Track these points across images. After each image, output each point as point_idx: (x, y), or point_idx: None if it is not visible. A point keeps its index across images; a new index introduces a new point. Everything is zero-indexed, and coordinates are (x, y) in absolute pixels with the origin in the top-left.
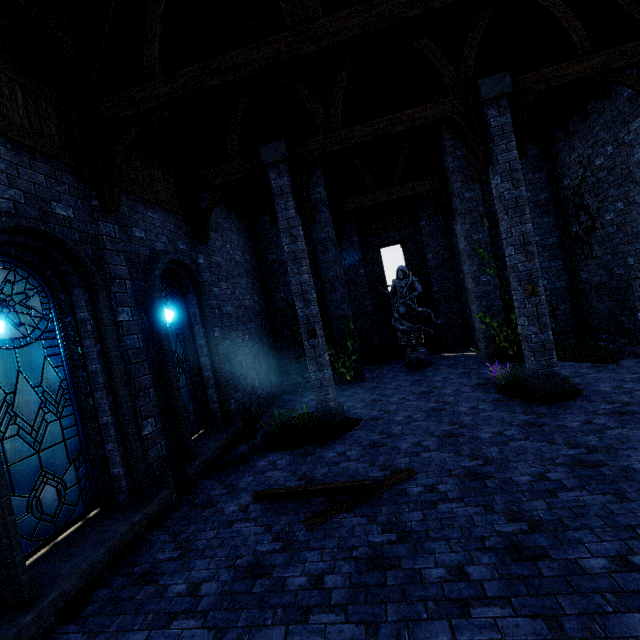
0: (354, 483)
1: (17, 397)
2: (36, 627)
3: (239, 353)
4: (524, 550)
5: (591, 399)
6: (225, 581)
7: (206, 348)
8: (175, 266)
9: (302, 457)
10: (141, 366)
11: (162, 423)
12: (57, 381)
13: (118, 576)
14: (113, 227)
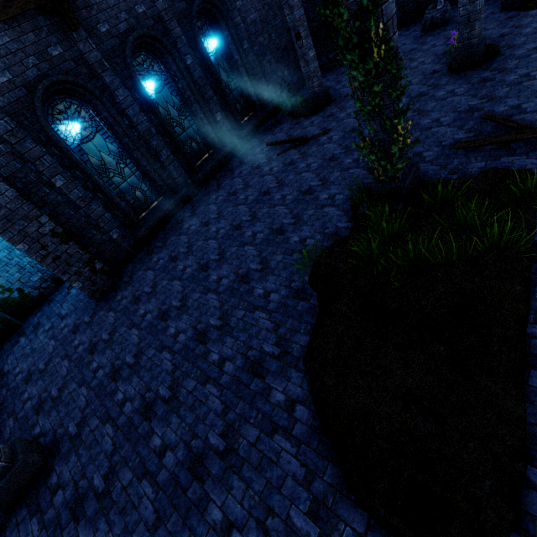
0: (300, 137)
1: (170, 112)
2: (203, 177)
3: (267, 54)
4: (333, 159)
5: (489, 67)
6: (249, 170)
7: (240, 61)
8: (203, 4)
9: (294, 125)
10: (206, 87)
11: (225, 114)
12: (179, 102)
13: (223, 170)
14: (162, 1)
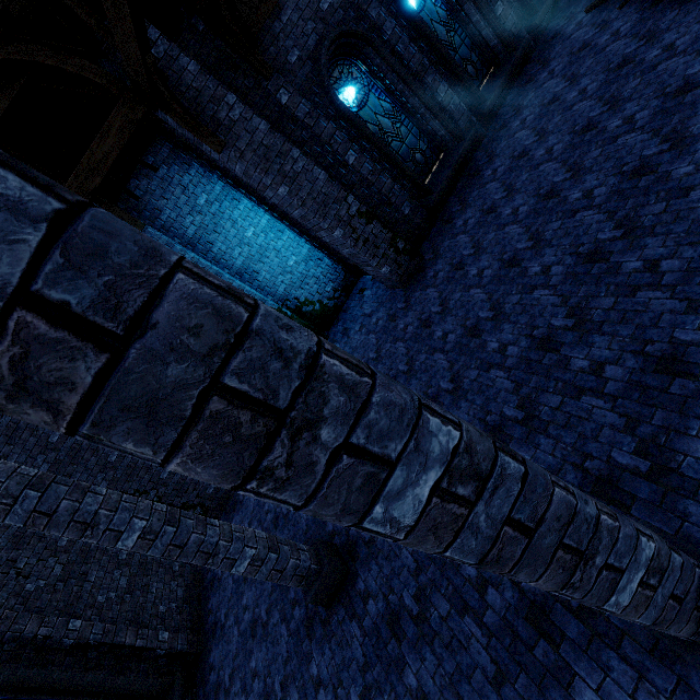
0: None
1: (436, 32)
2: (492, 106)
3: None
4: None
5: None
6: (566, 61)
7: None
8: None
9: None
10: None
11: (506, 1)
12: (444, 14)
13: (515, 89)
14: None
